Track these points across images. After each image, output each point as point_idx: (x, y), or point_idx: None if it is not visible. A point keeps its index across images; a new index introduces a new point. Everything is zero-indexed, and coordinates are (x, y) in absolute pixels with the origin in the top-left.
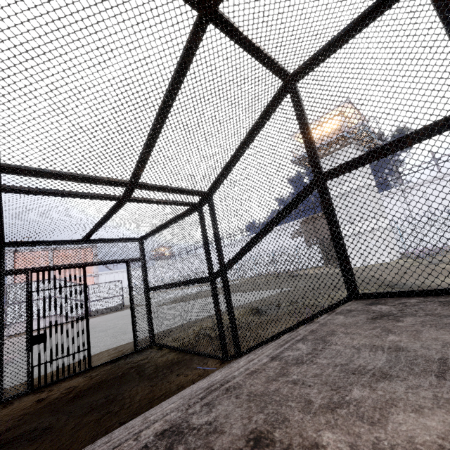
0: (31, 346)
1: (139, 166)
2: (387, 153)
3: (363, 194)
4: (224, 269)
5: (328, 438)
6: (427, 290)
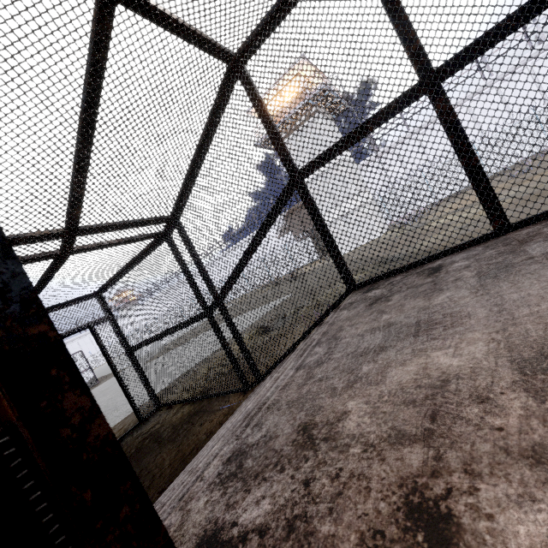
0: None
1: (73, 207)
2: (353, 142)
3: (341, 187)
4: (219, 299)
5: (351, 405)
6: (408, 265)
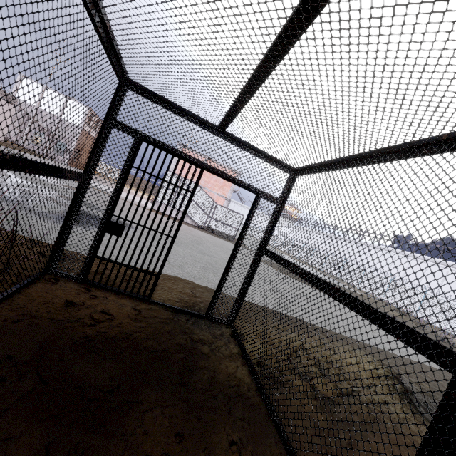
0: (103, 231)
1: None
2: None
3: None
4: None
5: None
6: None
